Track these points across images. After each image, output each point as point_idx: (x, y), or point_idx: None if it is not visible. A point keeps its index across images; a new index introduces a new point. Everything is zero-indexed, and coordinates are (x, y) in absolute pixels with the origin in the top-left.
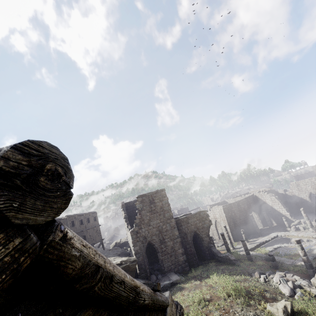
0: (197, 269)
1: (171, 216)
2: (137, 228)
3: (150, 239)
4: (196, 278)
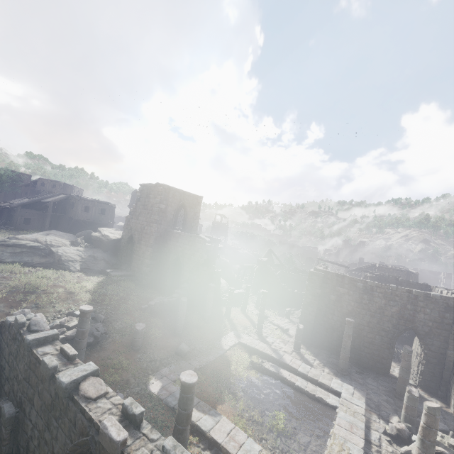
0: (129, 283)
1: (155, 220)
2: (130, 217)
3: (133, 233)
4: (110, 283)
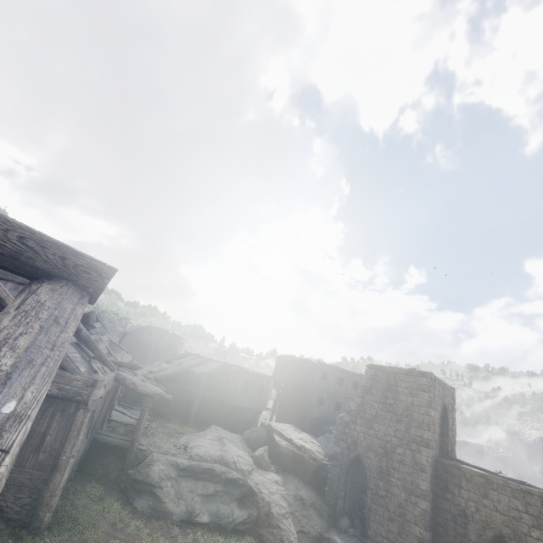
0: None
1: (424, 440)
2: (348, 418)
3: (363, 453)
4: None
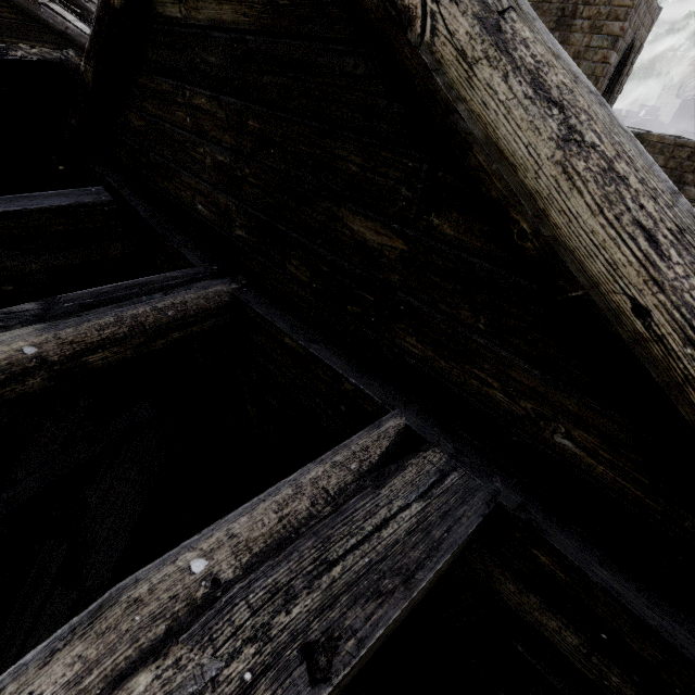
0: None
1: None
2: None
3: None
4: None
